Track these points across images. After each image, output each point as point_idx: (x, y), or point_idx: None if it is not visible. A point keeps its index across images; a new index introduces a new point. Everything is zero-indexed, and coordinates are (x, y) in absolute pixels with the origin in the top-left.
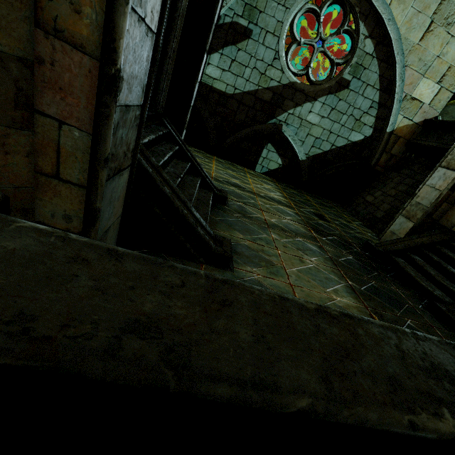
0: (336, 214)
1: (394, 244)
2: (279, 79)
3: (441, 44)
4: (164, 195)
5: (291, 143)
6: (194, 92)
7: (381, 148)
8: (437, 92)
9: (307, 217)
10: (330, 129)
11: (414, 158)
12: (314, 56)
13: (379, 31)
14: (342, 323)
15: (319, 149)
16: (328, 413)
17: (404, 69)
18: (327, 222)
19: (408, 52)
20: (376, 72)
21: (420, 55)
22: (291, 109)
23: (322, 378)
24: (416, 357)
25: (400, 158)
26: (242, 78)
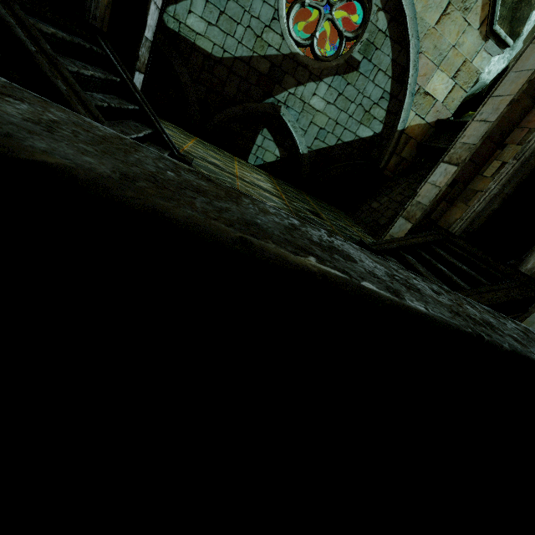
0: (336, 217)
1: (389, 243)
2: (279, 47)
3: (457, 32)
4: (54, 88)
5: (290, 130)
6: (148, 15)
7: (391, 149)
8: (451, 89)
9: (297, 210)
10: (337, 119)
11: (423, 163)
12: (320, 24)
13: (394, 5)
14: (222, 188)
15: (323, 143)
16: (96, 183)
17: (418, 56)
18: (321, 219)
19: (423, 35)
20: (389, 56)
21: (436, 42)
22: (292, 87)
23: (123, 174)
24: (313, 237)
25: (410, 163)
26: (232, 38)
